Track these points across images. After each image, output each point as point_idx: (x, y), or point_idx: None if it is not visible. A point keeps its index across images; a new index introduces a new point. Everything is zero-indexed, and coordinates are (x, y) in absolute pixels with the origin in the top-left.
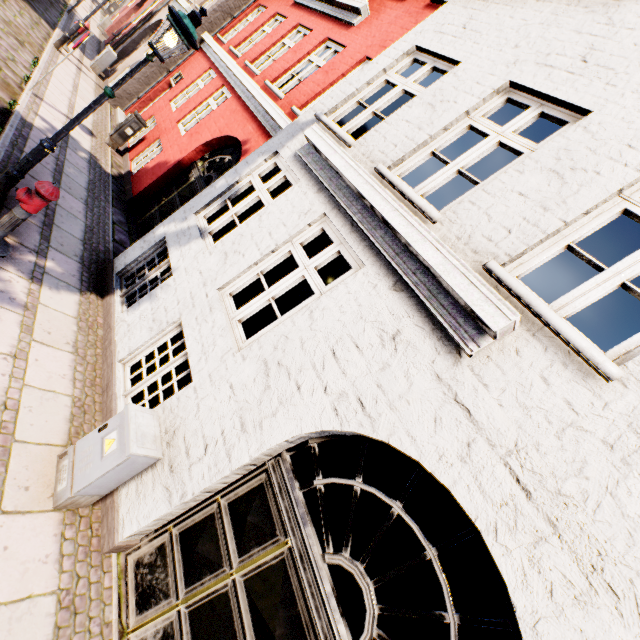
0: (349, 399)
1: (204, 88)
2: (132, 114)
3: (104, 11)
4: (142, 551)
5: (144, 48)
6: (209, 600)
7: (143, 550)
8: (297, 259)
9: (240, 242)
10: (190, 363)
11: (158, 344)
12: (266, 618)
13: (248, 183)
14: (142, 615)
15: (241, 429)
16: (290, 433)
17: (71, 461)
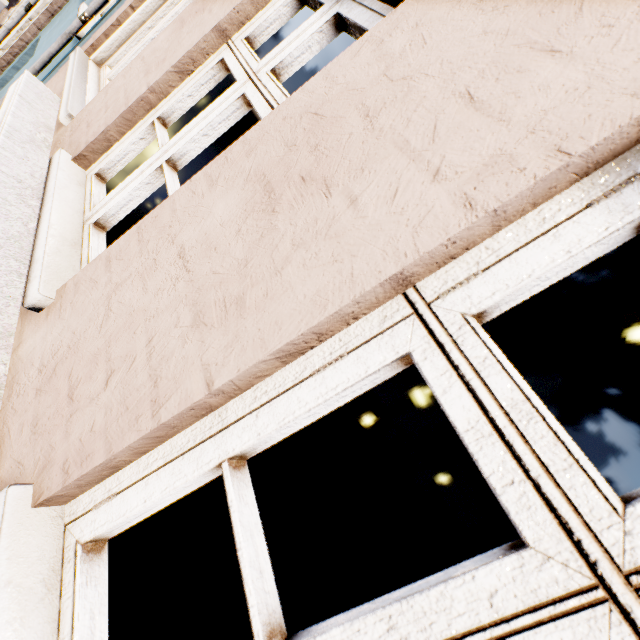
0: None
1: None
2: None
3: None
4: None
5: None
6: None
7: None
8: None
9: None
10: None
11: None
12: None
13: None
14: None
15: None
16: None
17: None
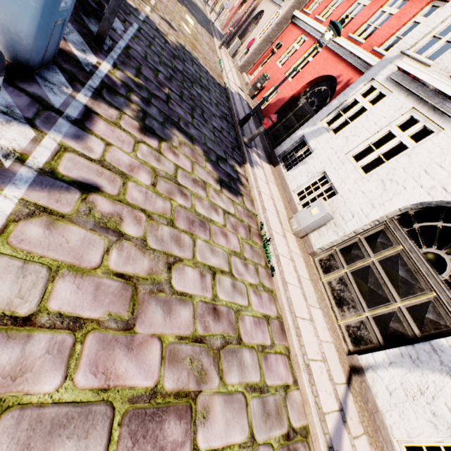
0: (436, 188)
1: (300, 48)
2: (261, 75)
3: (217, 14)
4: (321, 256)
5: (255, 32)
6: (360, 268)
7: (321, 256)
8: (394, 133)
9: (355, 130)
10: (335, 186)
11: (311, 182)
12: (392, 270)
13: (352, 100)
14: (326, 275)
15: (372, 207)
16: (401, 205)
17: (296, 219)
